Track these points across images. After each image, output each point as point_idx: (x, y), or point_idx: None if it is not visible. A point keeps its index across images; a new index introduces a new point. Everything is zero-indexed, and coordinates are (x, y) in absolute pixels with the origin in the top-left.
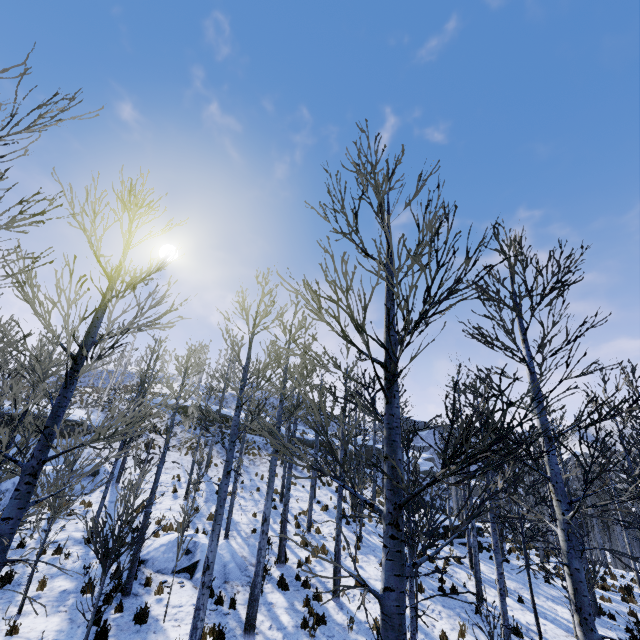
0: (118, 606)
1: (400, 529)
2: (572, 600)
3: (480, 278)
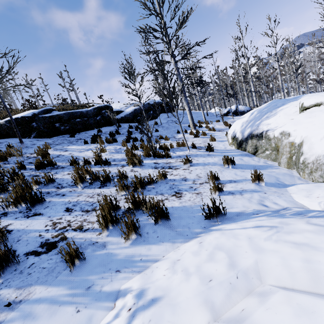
0: None
1: None
2: None
3: None
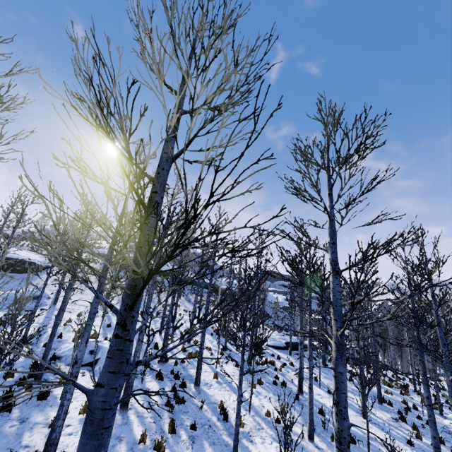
0: (28, 387)
1: (127, 329)
2: (334, 396)
3: (247, 90)
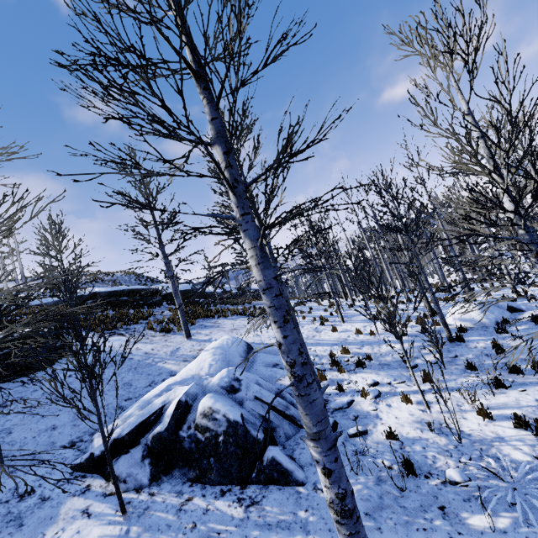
0: None
1: None
2: None
3: None
